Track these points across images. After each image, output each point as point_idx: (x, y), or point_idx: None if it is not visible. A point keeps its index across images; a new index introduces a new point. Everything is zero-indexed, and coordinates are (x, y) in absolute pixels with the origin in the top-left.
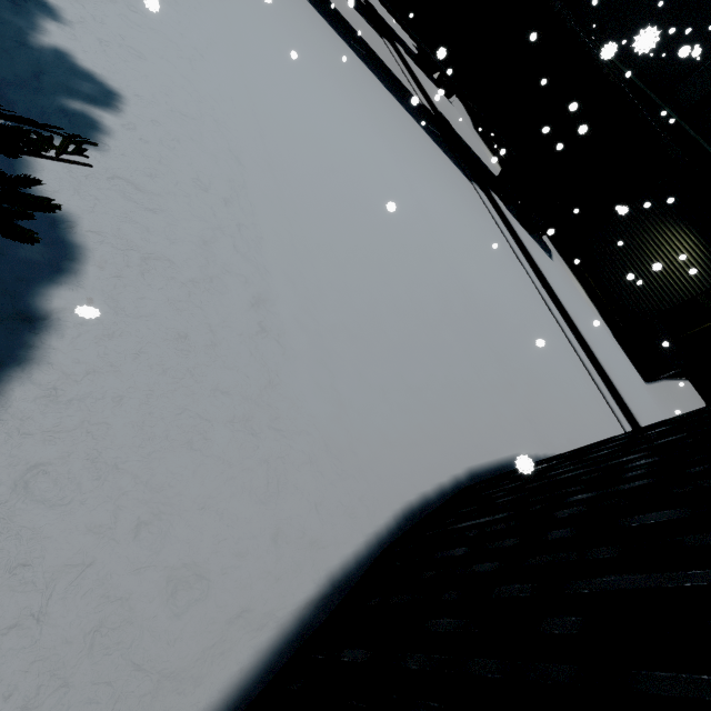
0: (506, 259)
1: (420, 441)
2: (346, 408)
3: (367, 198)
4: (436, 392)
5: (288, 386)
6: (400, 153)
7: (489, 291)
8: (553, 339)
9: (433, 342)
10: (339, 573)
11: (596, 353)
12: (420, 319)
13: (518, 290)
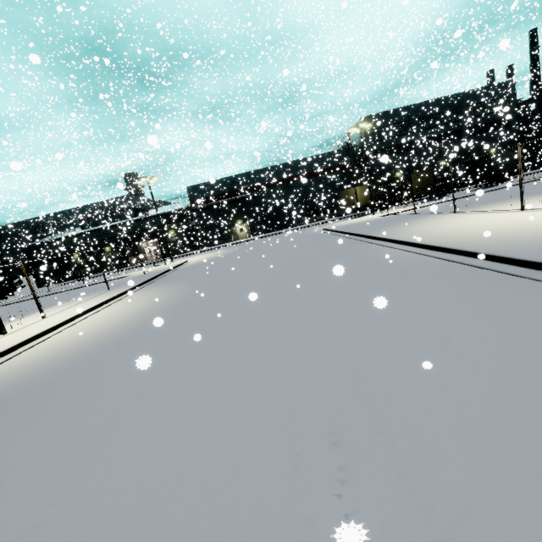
0: None
1: None
2: None
3: None
4: None
5: None
6: None
7: None
8: None
9: None
10: None
11: None
12: None
13: None
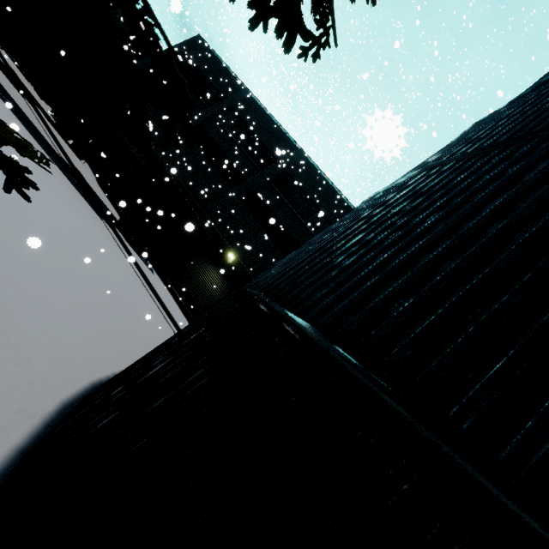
0: (128, 269)
1: (94, 354)
2: (50, 331)
3: (36, 213)
4: (99, 332)
5: (14, 313)
6: (53, 188)
7: (120, 285)
8: (158, 317)
9: (93, 306)
10: (66, 401)
11: (180, 325)
12: (83, 292)
13: (136, 288)
